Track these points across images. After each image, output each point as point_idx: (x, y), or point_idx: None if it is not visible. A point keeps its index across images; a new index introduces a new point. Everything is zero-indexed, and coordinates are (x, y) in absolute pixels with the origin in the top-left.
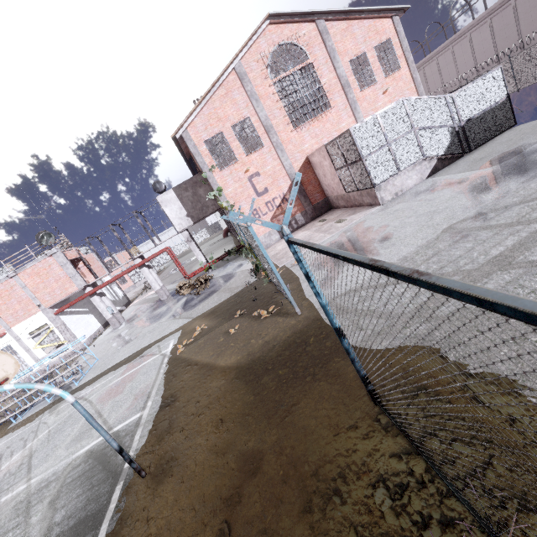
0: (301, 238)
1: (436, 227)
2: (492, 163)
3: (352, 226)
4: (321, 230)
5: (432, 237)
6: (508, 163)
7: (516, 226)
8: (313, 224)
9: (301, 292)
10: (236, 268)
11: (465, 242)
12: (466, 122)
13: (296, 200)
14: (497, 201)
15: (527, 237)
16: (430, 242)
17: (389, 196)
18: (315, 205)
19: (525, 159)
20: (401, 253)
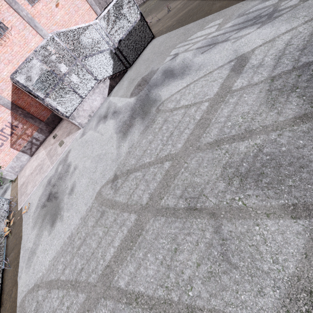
0: (39, 163)
1: (94, 187)
2: (136, 91)
3: (64, 157)
4: (50, 154)
5: (90, 204)
6: (141, 96)
7: (125, 212)
8: (49, 140)
9: (17, 267)
10: (1, 195)
11: (100, 227)
12: (118, 43)
13: (26, 123)
14: (126, 160)
15: (125, 237)
16: (86, 214)
17: (85, 119)
18: (46, 121)
19: (148, 94)
20: (71, 226)
